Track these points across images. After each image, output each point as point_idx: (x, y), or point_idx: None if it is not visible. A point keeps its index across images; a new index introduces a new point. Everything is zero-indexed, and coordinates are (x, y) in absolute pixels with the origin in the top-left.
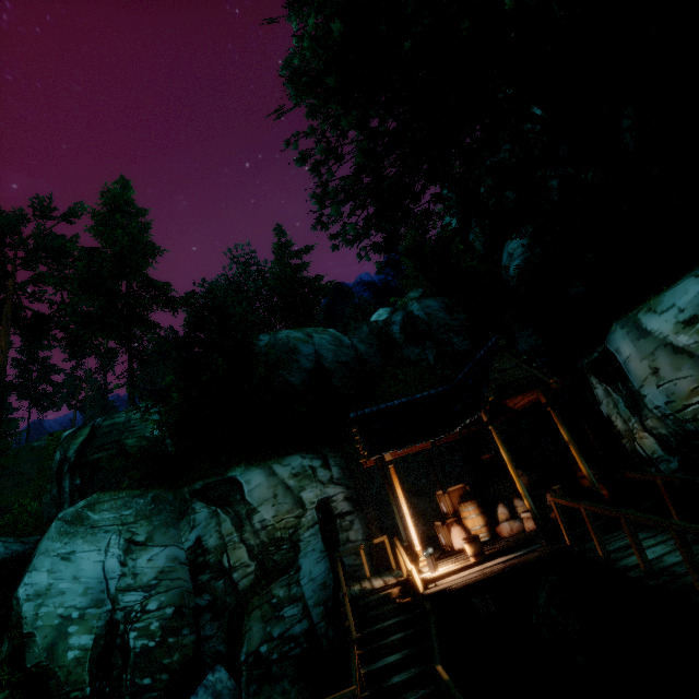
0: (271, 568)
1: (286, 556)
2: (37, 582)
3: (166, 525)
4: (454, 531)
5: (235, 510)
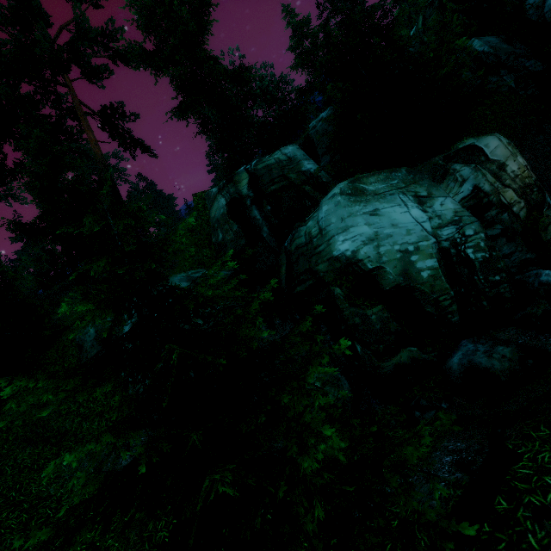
0: (533, 204)
1: (538, 196)
2: (363, 232)
3: (435, 186)
4: None
5: (486, 167)
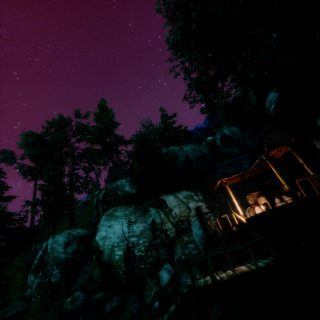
0: (181, 230)
1: (186, 226)
2: (102, 234)
3: (140, 216)
4: (256, 208)
5: (164, 210)
